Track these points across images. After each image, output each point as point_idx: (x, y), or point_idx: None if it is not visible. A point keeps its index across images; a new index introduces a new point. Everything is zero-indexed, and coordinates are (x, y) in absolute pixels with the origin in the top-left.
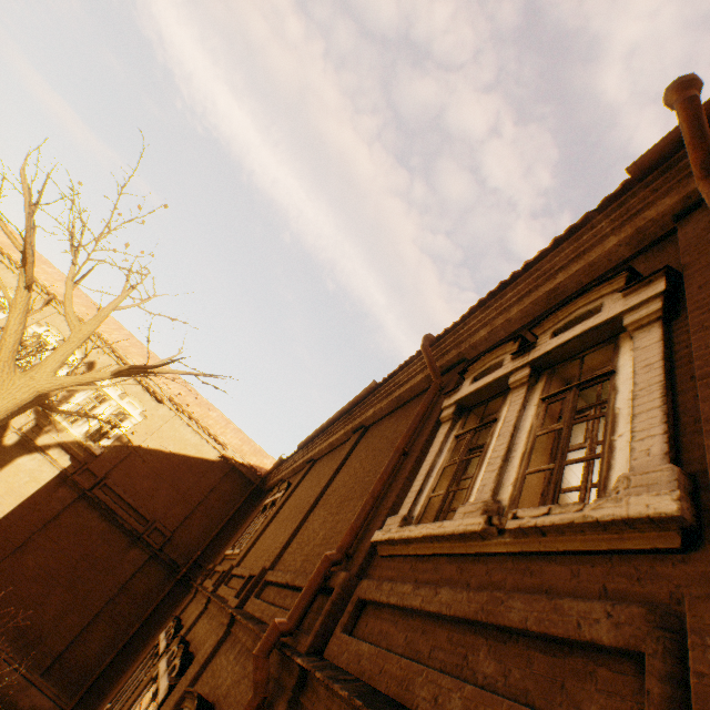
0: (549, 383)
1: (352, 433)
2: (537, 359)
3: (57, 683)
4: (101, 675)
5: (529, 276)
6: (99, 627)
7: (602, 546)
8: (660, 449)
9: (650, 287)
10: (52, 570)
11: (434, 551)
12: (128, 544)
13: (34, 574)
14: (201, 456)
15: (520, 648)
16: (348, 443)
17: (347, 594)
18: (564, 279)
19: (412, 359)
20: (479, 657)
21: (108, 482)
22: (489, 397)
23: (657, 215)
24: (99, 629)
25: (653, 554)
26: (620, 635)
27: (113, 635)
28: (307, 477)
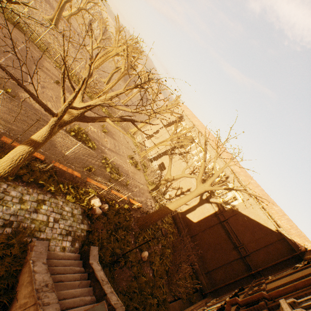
0: None
1: None
2: None
3: (207, 279)
4: (219, 288)
5: None
6: (220, 271)
7: None
8: None
9: None
10: (209, 242)
11: None
12: (232, 247)
13: (205, 241)
14: (266, 225)
15: None
16: None
17: (260, 309)
18: None
19: None
20: None
21: (227, 221)
22: None
23: None
24: (220, 271)
25: None
26: None
27: (224, 277)
28: None
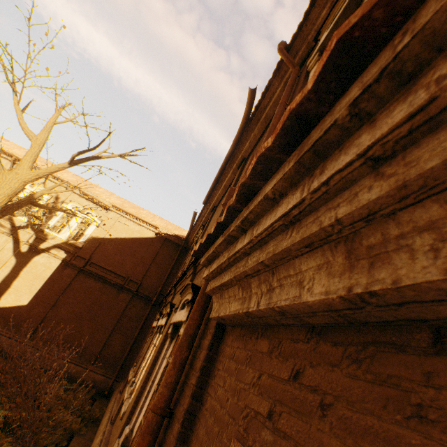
0: None
1: (237, 169)
2: None
3: (102, 368)
4: (125, 359)
5: None
6: (116, 337)
7: None
8: None
9: None
10: (78, 314)
11: None
12: (117, 292)
13: (68, 317)
14: (144, 237)
15: None
16: (237, 173)
17: None
18: None
19: (270, 83)
20: None
21: (92, 261)
22: None
23: None
24: (116, 338)
25: None
26: None
27: (125, 339)
28: (214, 214)
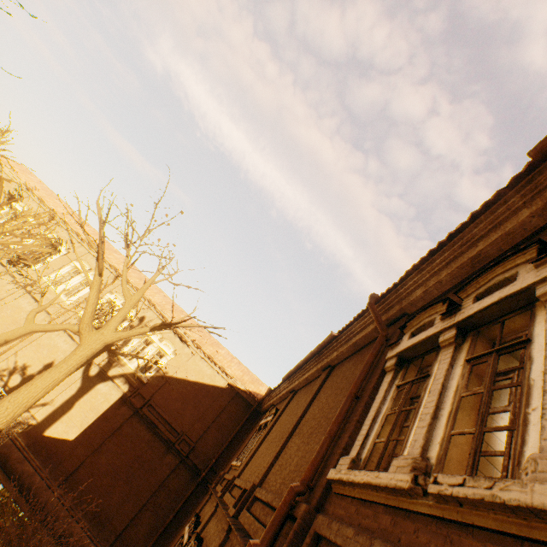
0: (473, 344)
1: (321, 370)
2: (462, 322)
3: None
4: None
5: (454, 244)
6: (145, 514)
7: (513, 530)
8: None
9: None
10: (116, 467)
11: (373, 499)
12: (165, 450)
13: (105, 469)
14: (214, 384)
15: None
16: (319, 379)
17: (307, 525)
18: (484, 246)
19: (363, 312)
20: None
21: (152, 402)
22: (425, 352)
23: None
24: (145, 516)
25: None
26: None
27: (155, 521)
28: (290, 405)
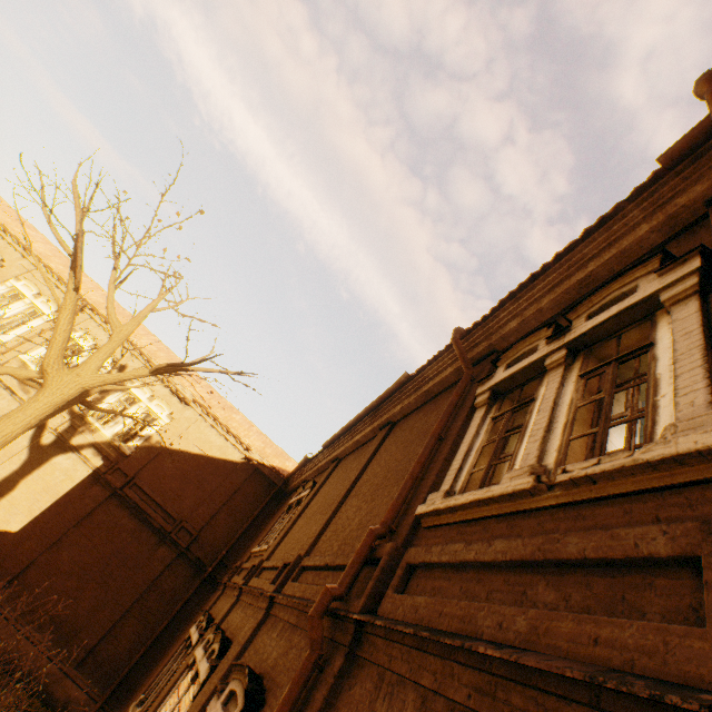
0: (586, 361)
1: (378, 429)
2: (573, 341)
3: (90, 676)
4: (131, 669)
5: (560, 267)
6: (129, 622)
7: (653, 484)
8: (704, 400)
9: (685, 266)
10: (86, 566)
11: (482, 515)
12: (156, 542)
13: (69, 569)
14: (225, 458)
15: (579, 577)
16: (376, 439)
17: (395, 561)
18: (595, 267)
19: (440, 354)
20: (538, 590)
21: (137, 481)
22: (524, 381)
23: (688, 202)
24: (129, 625)
25: (703, 484)
26: (677, 545)
27: (143, 630)
28: (333, 475)
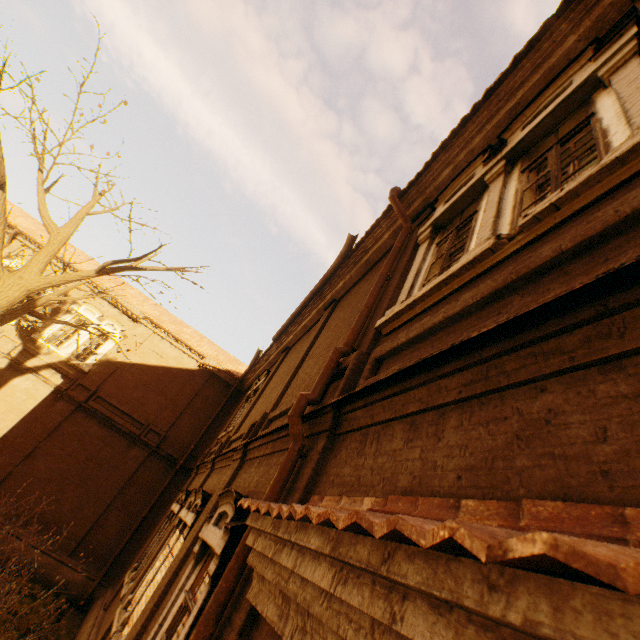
0: (526, 162)
1: (324, 310)
2: (511, 151)
3: (84, 561)
4: (122, 551)
5: (490, 104)
6: (113, 514)
7: (621, 178)
8: None
9: (622, 39)
10: (63, 472)
11: (443, 295)
12: (127, 445)
13: (47, 476)
14: (182, 367)
15: (554, 275)
16: (322, 317)
17: (362, 364)
18: (525, 91)
19: (377, 223)
20: (514, 304)
21: (100, 394)
22: (464, 208)
23: None
24: (113, 516)
25: None
26: None
27: (127, 519)
28: (286, 360)
